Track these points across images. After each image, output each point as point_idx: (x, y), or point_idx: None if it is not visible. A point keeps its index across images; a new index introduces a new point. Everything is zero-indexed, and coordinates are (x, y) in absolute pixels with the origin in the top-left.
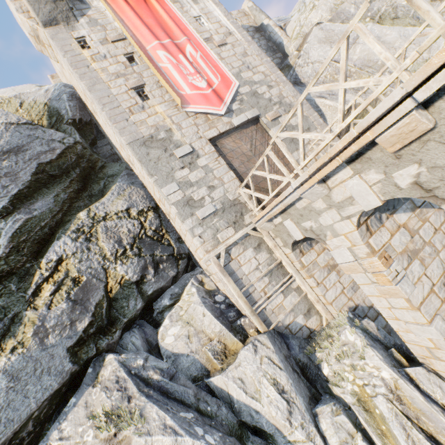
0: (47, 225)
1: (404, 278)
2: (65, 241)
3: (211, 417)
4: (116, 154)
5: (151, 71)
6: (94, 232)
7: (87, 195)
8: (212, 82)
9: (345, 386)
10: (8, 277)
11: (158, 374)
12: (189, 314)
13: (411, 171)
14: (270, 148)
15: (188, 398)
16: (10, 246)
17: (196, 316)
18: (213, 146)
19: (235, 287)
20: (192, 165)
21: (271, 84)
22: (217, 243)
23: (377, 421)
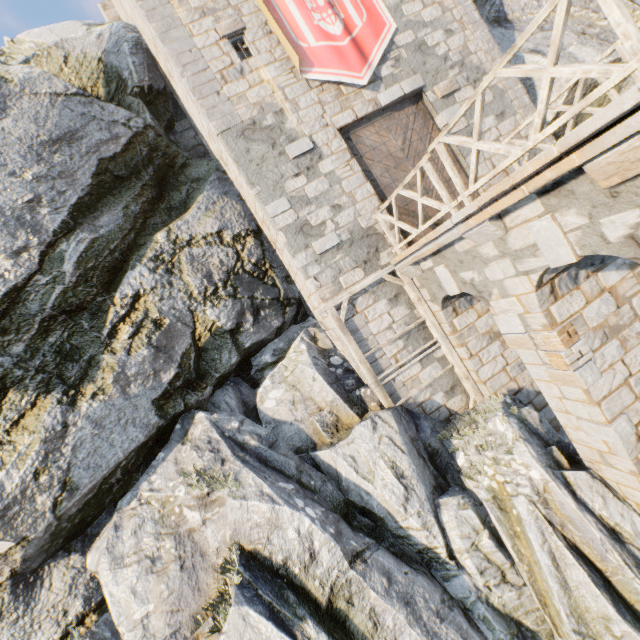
0: (118, 249)
1: (588, 363)
2: (141, 272)
3: (314, 491)
4: (202, 145)
5: (256, 3)
6: (176, 262)
7: (165, 207)
8: (352, 24)
9: (481, 480)
10: (78, 312)
11: (256, 440)
12: (295, 377)
13: (629, 218)
14: (427, 158)
15: (288, 469)
16: (77, 274)
17: (304, 380)
18: (344, 140)
19: (357, 349)
20: (312, 171)
21: (452, 27)
22: (339, 289)
23: (512, 521)
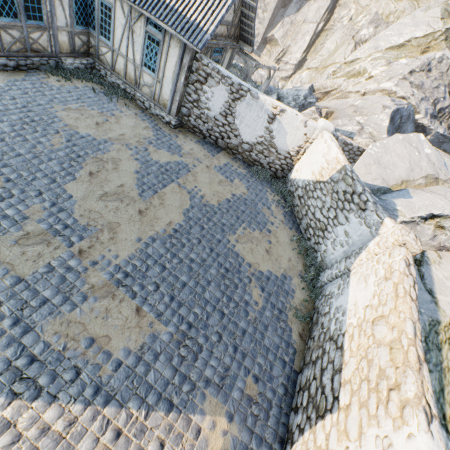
0: None
1: None
2: None
3: None
4: None
5: None
6: None
7: None
8: None
9: None
10: None
11: None
12: None
13: None
14: None
15: None
16: None
17: None
18: None
19: None
20: None
21: None
22: None
23: None
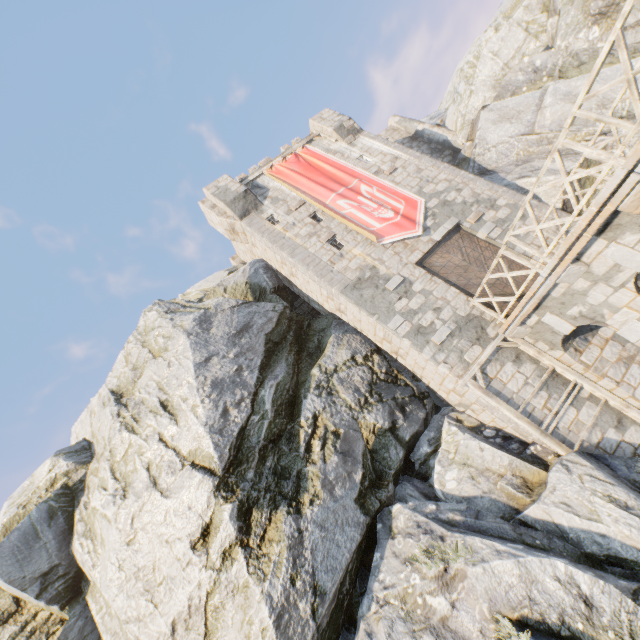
0: (290, 388)
1: None
2: (312, 399)
3: (545, 549)
4: (314, 310)
5: (337, 221)
6: (331, 386)
7: (306, 354)
8: (397, 209)
9: None
10: (278, 439)
11: (459, 515)
12: (462, 454)
13: None
14: (503, 248)
15: (506, 534)
16: (273, 410)
17: (472, 454)
18: (420, 268)
19: (508, 408)
20: (408, 293)
21: (459, 187)
22: (467, 365)
23: None
